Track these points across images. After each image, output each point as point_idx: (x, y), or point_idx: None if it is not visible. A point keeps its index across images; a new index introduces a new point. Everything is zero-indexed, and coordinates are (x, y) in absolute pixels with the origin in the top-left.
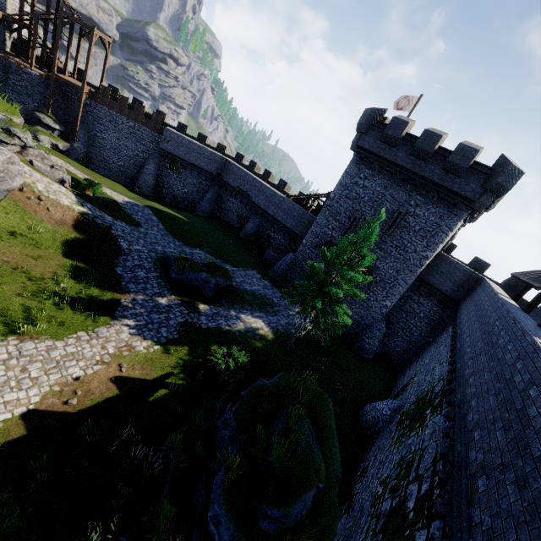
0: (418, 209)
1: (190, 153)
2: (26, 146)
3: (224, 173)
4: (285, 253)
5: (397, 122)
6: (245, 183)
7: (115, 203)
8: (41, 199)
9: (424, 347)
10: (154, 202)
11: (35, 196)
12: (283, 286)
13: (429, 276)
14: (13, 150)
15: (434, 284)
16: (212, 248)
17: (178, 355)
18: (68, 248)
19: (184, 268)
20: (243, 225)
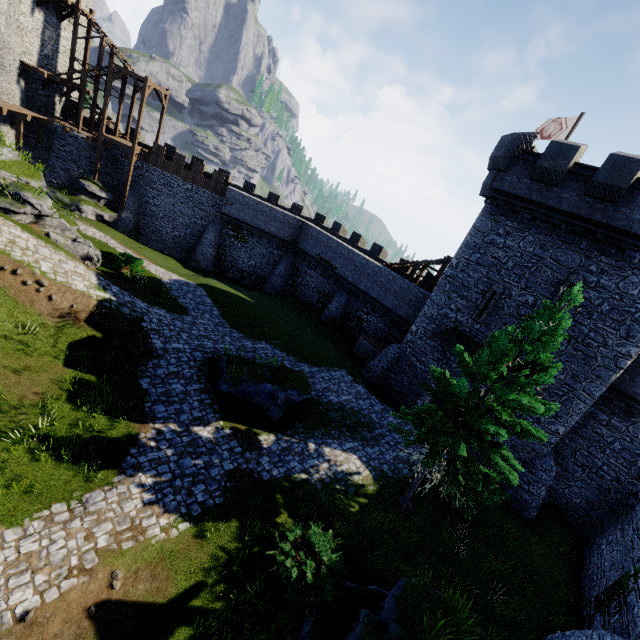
0: (604, 277)
1: (258, 216)
2: (41, 215)
3: (300, 239)
4: (383, 342)
5: (559, 149)
6: (327, 250)
7: (158, 283)
8: (43, 284)
9: (629, 502)
10: (212, 279)
11: (34, 280)
12: (384, 392)
13: (628, 384)
14: (23, 220)
15: (637, 397)
16: (283, 340)
17: (219, 540)
18: (74, 353)
19: (240, 375)
20: (326, 304)
